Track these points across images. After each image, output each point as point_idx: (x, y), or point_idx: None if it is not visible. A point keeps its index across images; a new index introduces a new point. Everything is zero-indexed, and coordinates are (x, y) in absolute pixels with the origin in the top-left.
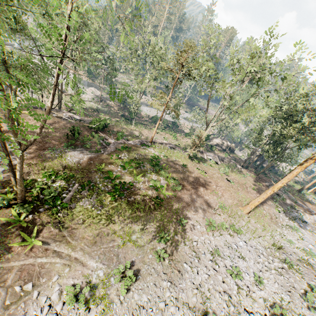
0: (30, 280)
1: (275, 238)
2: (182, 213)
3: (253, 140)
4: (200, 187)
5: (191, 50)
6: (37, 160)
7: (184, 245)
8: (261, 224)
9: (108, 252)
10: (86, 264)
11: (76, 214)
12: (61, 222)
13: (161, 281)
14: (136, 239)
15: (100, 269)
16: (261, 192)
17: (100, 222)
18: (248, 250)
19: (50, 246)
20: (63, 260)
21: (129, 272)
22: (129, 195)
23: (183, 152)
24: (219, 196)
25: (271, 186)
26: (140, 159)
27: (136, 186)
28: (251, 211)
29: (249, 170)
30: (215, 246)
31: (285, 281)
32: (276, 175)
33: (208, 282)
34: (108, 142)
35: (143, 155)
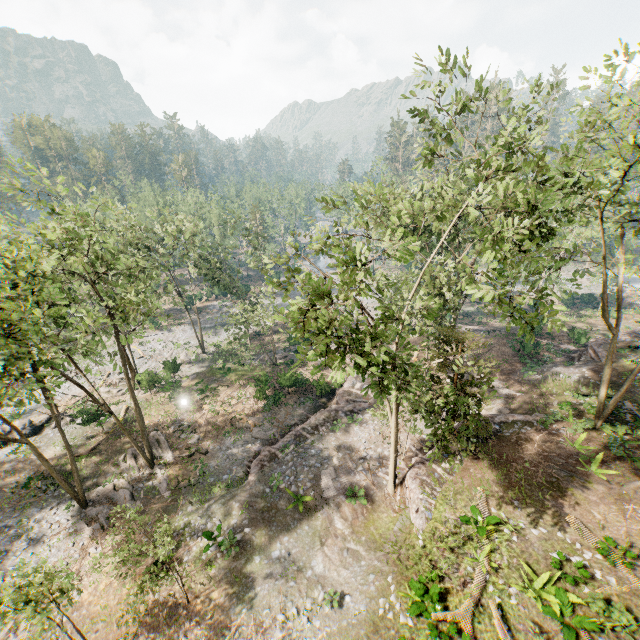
0: None
1: None
2: None
3: None
4: None
5: None
6: (524, 386)
7: None
8: None
9: None
10: None
11: None
12: None
13: None
14: None
15: None
16: None
17: None
18: None
19: None
20: None
21: None
22: None
23: None
24: None
25: None
26: None
27: None
28: None
29: None
30: None
31: None
32: None
33: None
34: (567, 349)
35: None
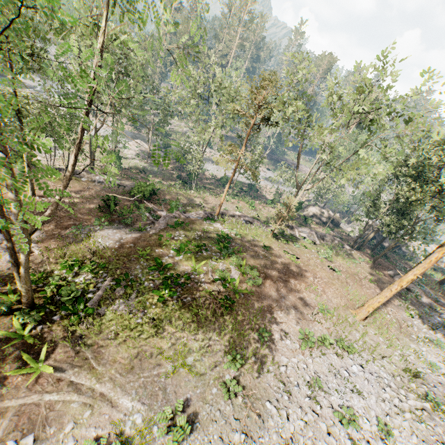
0: (31, 430)
1: (407, 359)
2: (264, 321)
3: (367, 209)
4: (290, 280)
5: (272, 85)
6: (56, 244)
7: (266, 372)
8: (385, 337)
9: (150, 384)
10: (117, 403)
11: (106, 324)
12: (84, 337)
13: (231, 432)
14: (193, 363)
15: (137, 412)
16: (382, 286)
17: (141, 337)
18: (366, 379)
19: (65, 375)
20: (82, 398)
21: (180, 418)
22: (184, 294)
23: (264, 228)
24: (319, 293)
25: (397, 276)
26: (201, 239)
27: (194, 280)
28: (368, 316)
29: (362, 252)
30: (314, 373)
31: (427, 431)
32: (403, 258)
33: (305, 433)
34: (157, 216)
35: (206, 234)
